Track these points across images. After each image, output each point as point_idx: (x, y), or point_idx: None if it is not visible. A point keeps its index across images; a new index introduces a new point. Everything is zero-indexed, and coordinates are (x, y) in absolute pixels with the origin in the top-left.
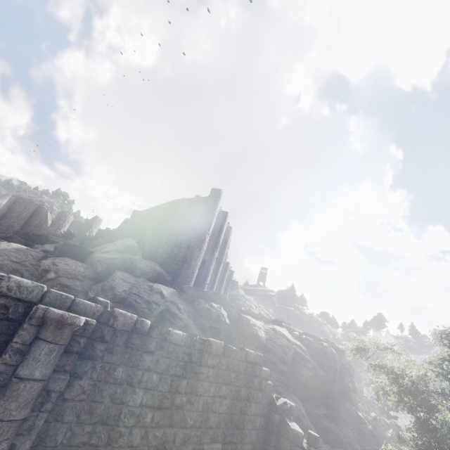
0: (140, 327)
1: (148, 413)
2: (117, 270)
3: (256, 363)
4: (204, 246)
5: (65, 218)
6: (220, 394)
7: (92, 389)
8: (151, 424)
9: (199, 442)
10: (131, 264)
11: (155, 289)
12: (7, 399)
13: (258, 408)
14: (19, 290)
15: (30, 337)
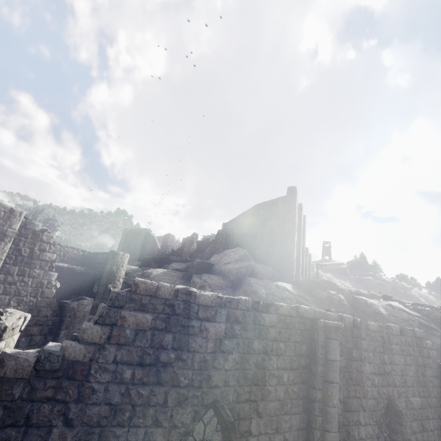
0: (356, 323)
1: (374, 377)
2: (245, 277)
3: (421, 337)
4: (295, 241)
5: (170, 239)
6: (407, 362)
7: (346, 364)
8: (378, 384)
9: (406, 396)
10: (252, 269)
11: (281, 287)
12: (331, 372)
13: (432, 372)
14: (306, 313)
15: (323, 338)
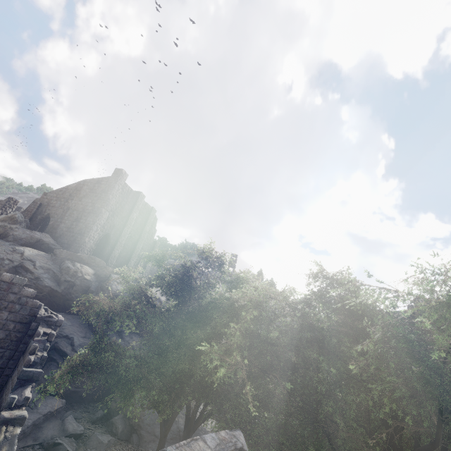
0: None
1: None
2: None
3: (15, 283)
4: (101, 220)
5: None
6: None
7: None
8: None
9: None
10: (5, 231)
11: (18, 250)
12: None
13: (13, 316)
14: None
15: None
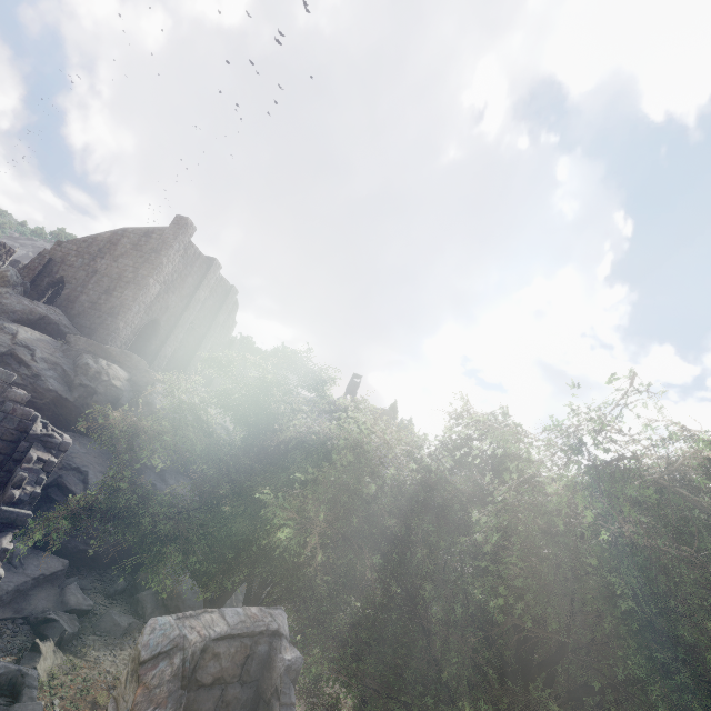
0: None
1: None
2: None
3: None
4: (146, 296)
5: None
6: None
7: None
8: None
9: None
10: None
11: (8, 329)
12: None
13: None
14: None
15: None
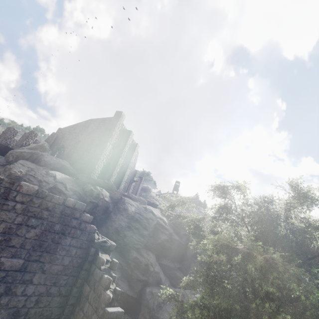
0: None
1: None
2: (23, 160)
3: (77, 209)
4: (106, 151)
5: (10, 132)
6: (28, 224)
7: None
8: None
9: None
10: (38, 157)
11: (51, 173)
12: None
13: (75, 242)
14: None
15: None
